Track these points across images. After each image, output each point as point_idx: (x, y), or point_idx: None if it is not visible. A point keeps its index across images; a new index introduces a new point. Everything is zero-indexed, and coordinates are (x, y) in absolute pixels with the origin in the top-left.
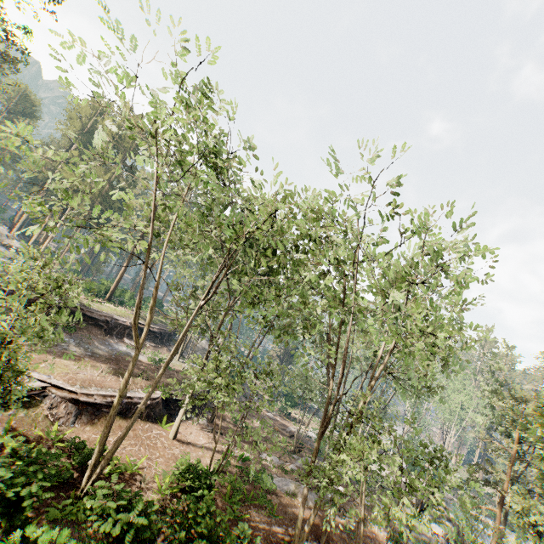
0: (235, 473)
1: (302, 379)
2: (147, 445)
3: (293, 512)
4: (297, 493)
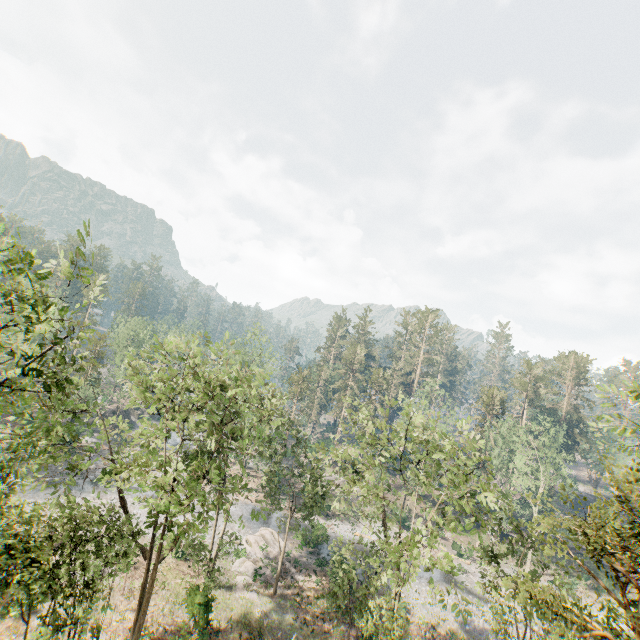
0: None
1: None
2: None
3: None
4: None
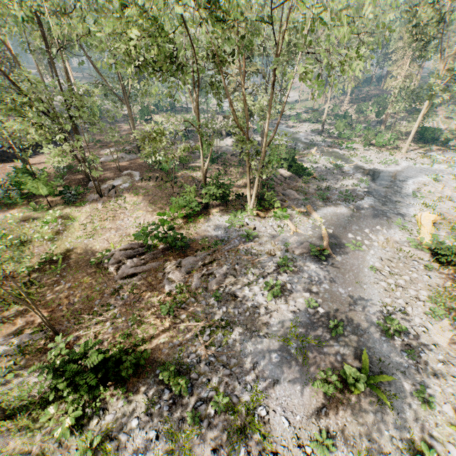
0: (73, 164)
1: (105, 88)
2: (4, 173)
3: (109, 167)
4: (118, 158)
